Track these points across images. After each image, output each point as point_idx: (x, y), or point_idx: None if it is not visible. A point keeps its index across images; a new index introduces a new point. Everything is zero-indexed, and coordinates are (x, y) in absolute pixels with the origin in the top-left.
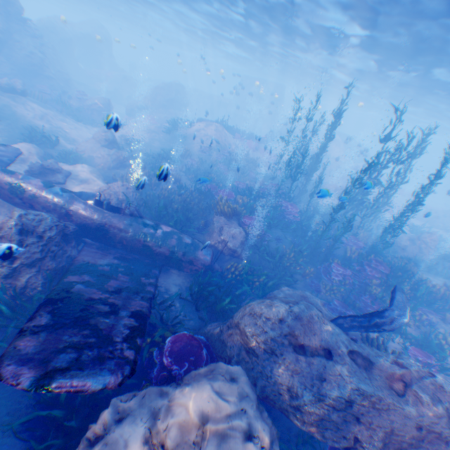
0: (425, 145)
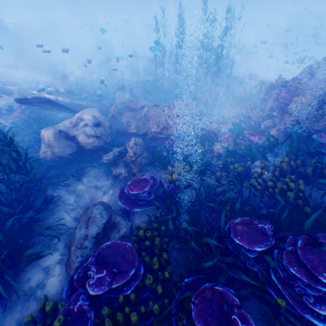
0: (238, 18)
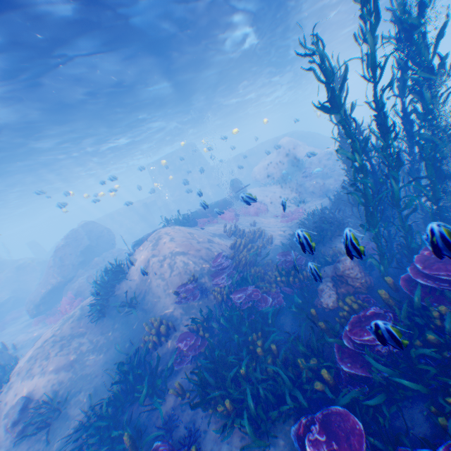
0: None
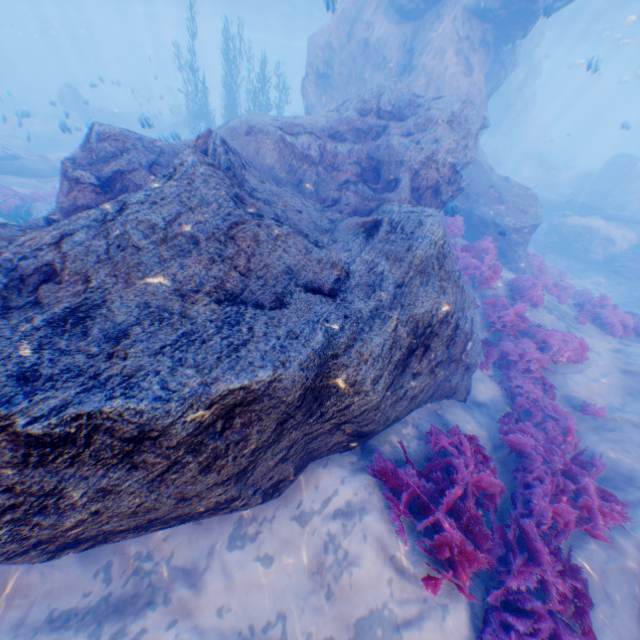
0: (242, 64)
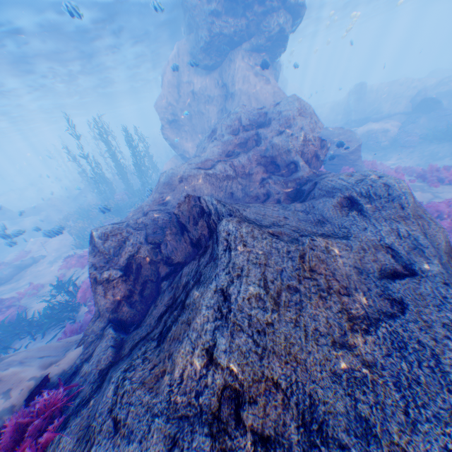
0: None
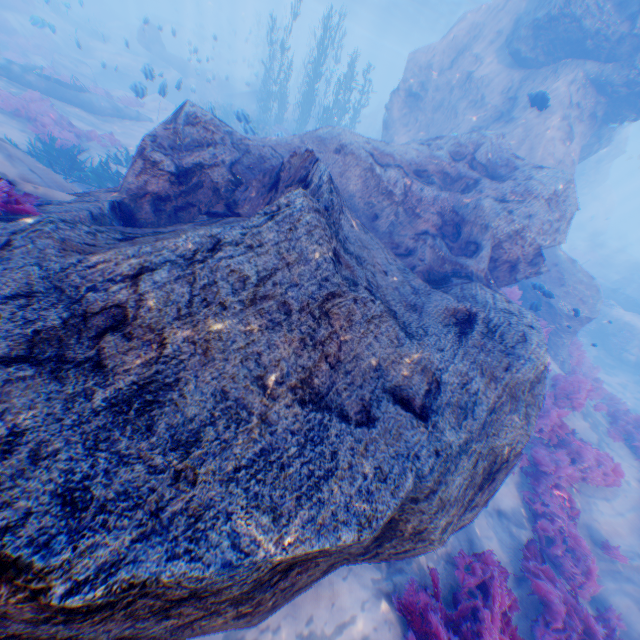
0: None
